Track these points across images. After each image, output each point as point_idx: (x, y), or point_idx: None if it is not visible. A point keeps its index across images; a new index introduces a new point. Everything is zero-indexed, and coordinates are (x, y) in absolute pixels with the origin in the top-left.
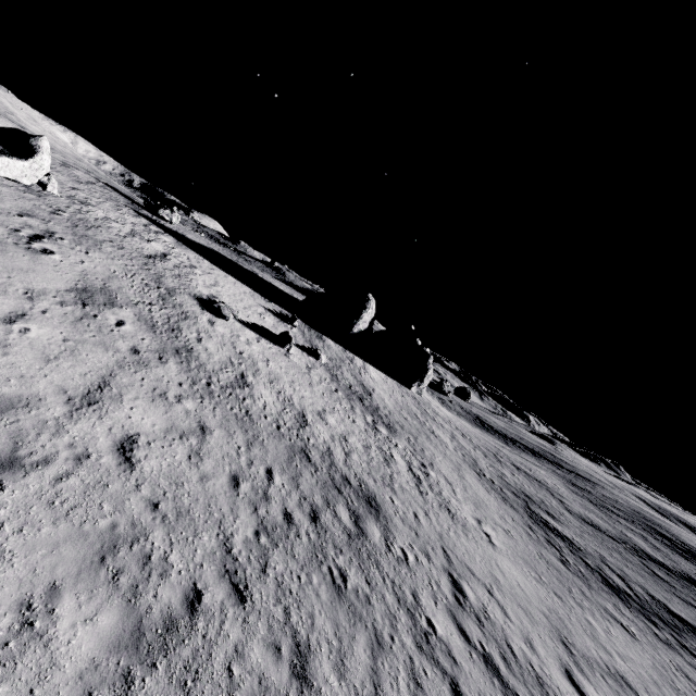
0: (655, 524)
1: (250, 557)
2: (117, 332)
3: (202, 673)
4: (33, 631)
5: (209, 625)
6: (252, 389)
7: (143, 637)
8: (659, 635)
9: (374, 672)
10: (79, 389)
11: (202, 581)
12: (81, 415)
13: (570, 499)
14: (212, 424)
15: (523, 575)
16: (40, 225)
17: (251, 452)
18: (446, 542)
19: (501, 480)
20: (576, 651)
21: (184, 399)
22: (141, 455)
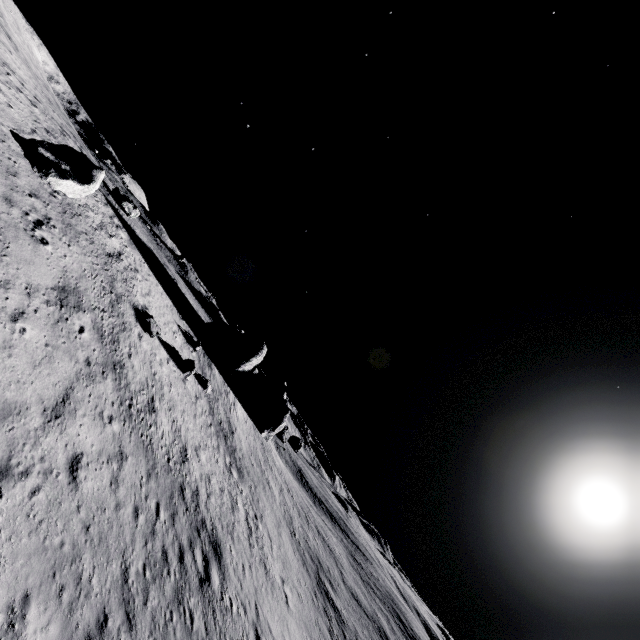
0: (398, 608)
1: (138, 589)
2: (79, 339)
3: None
4: (14, 631)
5: None
6: (157, 416)
7: None
8: None
9: None
10: (51, 400)
11: (109, 606)
12: (50, 428)
13: (348, 571)
14: (128, 450)
15: (302, 639)
16: (42, 209)
17: (149, 484)
18: (259, 597)
19: (306, 542)
20: None
21: (113, 420)
22: (83, 475)
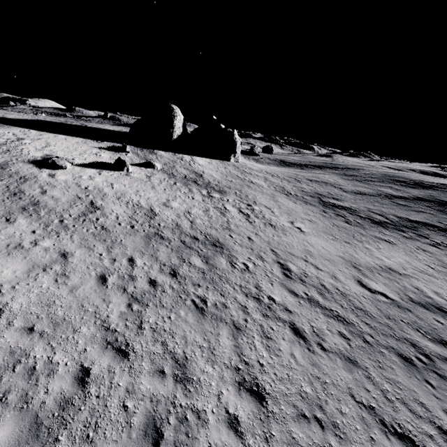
0: (395, 177)
1: (127, 324)
2: None
3: (101, 421)
4: None
5: (100, 387)
6: (103, 210)
7: (41, 427)
8: (406, 236)
9: (237, 347)
10: None
11: (88, 360)
12: None
13: (345, 185)
14: (72, 248)
15: (325, 241)
16: None
17: (112, 253)
18: (273, 244)
19: (302, 192)
20: (362, 268)
21: (40, 241)
22: (7, 299)
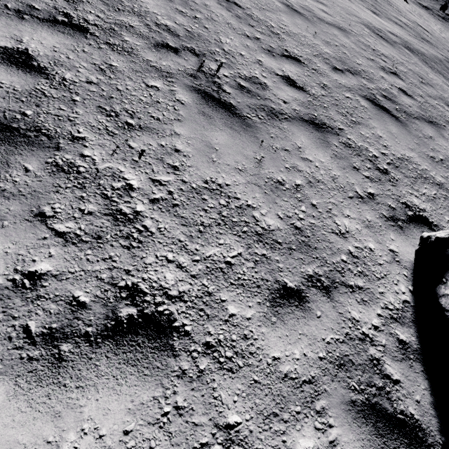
0: None
1: None
2: None
3: None
4: None
5: None
6: None
7: None
8: None
9: None
10: None
11: None
12: None
13: None
14: None
15: None
16: None
17: None
18: None
19: None
20: None
21: None
22: None
